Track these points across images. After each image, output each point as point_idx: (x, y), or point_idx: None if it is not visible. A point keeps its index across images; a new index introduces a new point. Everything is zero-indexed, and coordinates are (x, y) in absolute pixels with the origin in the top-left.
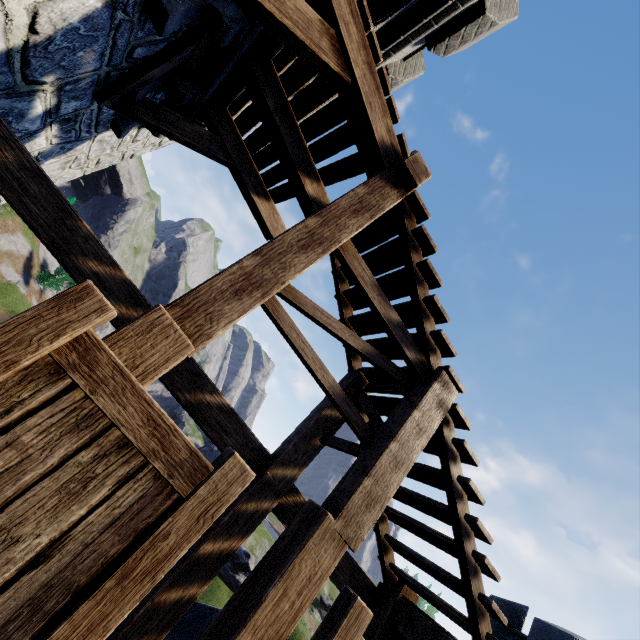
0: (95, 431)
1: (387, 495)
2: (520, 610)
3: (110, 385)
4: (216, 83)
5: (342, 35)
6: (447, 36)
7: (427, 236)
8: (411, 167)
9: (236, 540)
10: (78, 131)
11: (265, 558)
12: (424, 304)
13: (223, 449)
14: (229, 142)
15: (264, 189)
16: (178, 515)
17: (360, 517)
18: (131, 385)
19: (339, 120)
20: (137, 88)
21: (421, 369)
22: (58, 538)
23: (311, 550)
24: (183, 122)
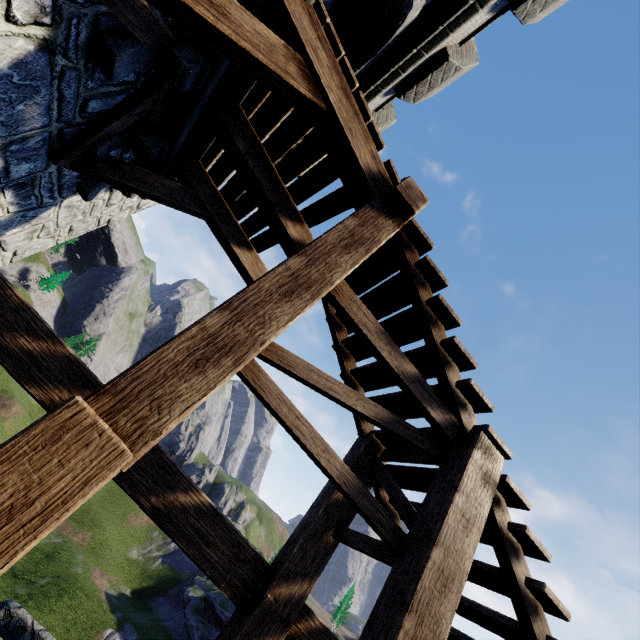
0: None
1: (439, 637)
2: None
3: None
4: (183, 134)
5: (311, 60)
6: (415, 84)
7: (434, 268)
8: (405, 193)
9: None
10: (39, 197)
11: None
12: (443, 349)
13: (205, 568)
14: (203, 194)
15: (245, 239)
16: None
17: None
18: None
19: (317, 155)
20: (96, 144)
21: (452, 432)
22: None
23: None
24: (151, 177)
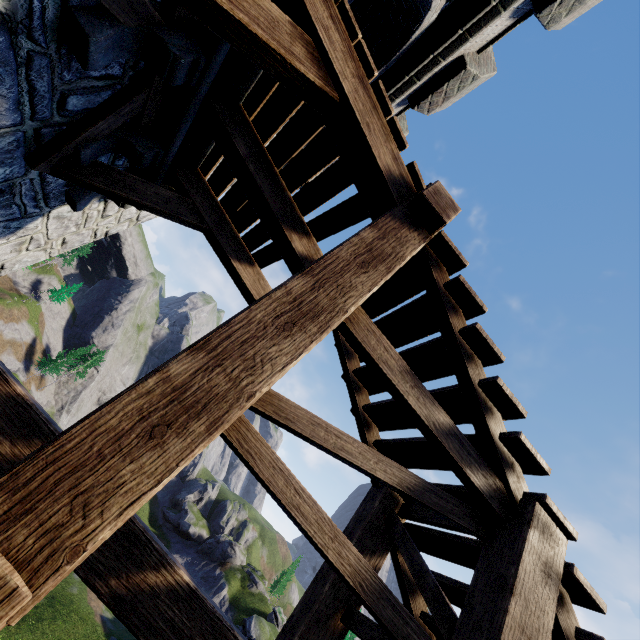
0: None
1: None
2: None
3: None
4: (178, 137)
5: (321, 40)
6: (430, 93)
7: (469, 290)
8: (433, 200)
9: None
10: (21, 206)
11: None
12: (481, 391)
13: None
14: (201, 204)
15: (246, 253)
16: None
17: None
18: None
19: (327, 159)
20: (79, 147)
21: (498, 502)
22: None
23: None
24: (144, 185)
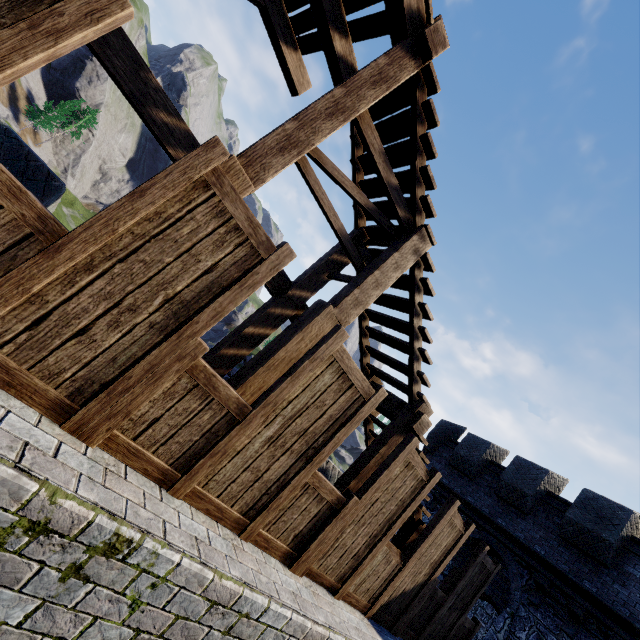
0: (224, 219)
1: (368, 302)
2: (460, 429)
3: (230, 197)
4: None
5: None
6: None
7: (433, 110)
8: (430, 38)
9: (268, 329)
10: None
11: (292, 324)
12: (419, 173)
13: None
14: None
15: (292, 37)
16: (262, 266)
17: (349, 311)
18: (239, 198)
19: None
20: None
21: (407, 225)
22: (214, 265)
23: (319, 321)
24: None
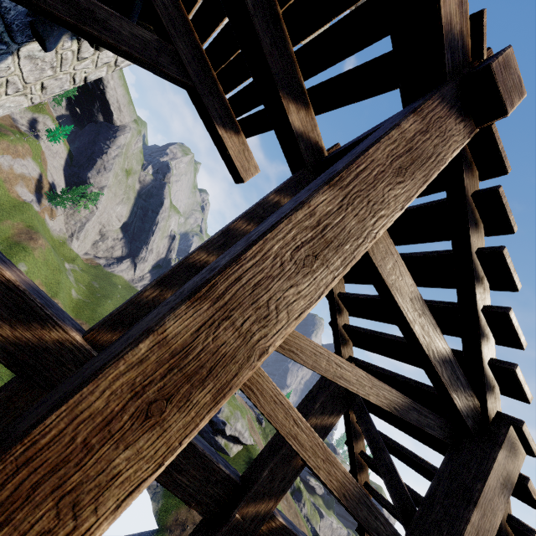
0: None
1: None
2: None
3: None
4: None
5: None
6: None
7: (505, 206)
8: (501, 77)
9: None
10: None
11: None
12: (483, 316)
13: (176, 492)
14: (185, 52)
15: (232, 119)
16: None
17: None
18: None
19: None
20: None
21: (472, 420)
22: None
23: None
24: (117, 21)
